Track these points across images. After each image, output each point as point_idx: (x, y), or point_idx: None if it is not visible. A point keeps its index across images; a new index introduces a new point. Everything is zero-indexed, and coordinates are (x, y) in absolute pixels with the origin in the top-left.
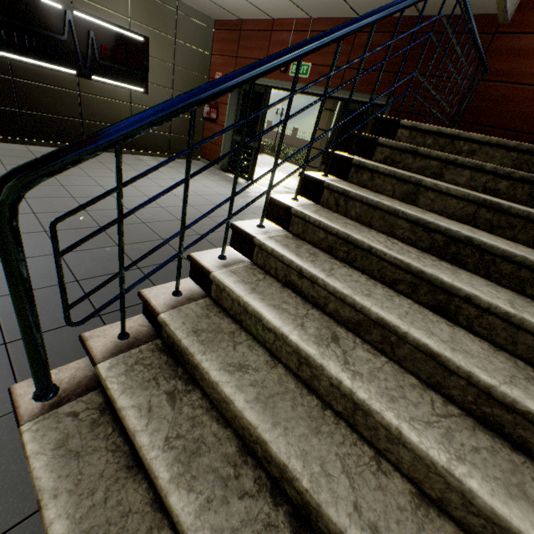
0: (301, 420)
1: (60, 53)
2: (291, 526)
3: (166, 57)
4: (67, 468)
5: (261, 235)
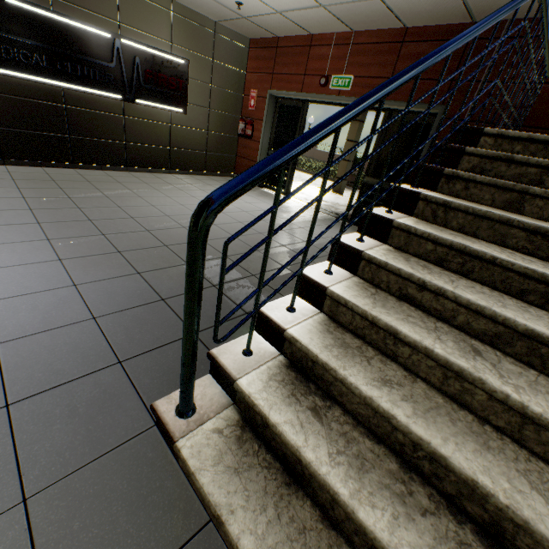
0: (466, 435)
1: (108, 80)
2: (483, 544)
3: (204, 77)
4: (232, 484)
5: (367, 249)
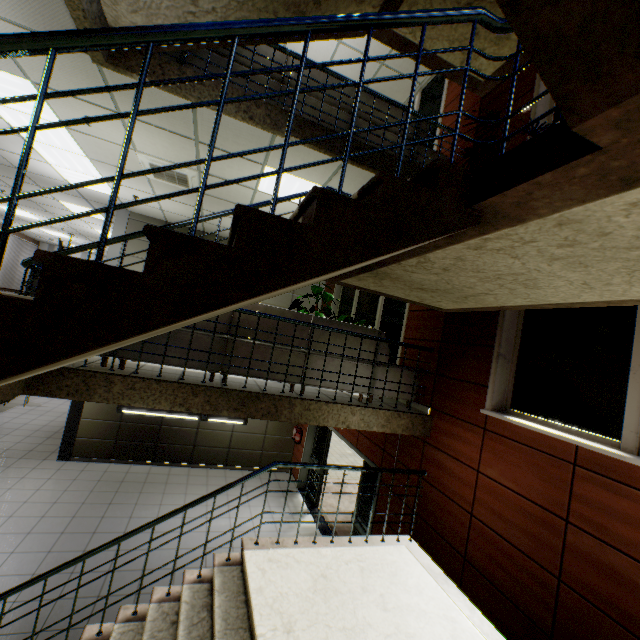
0: None
1: None
2: None
3: None
4: None
5: None
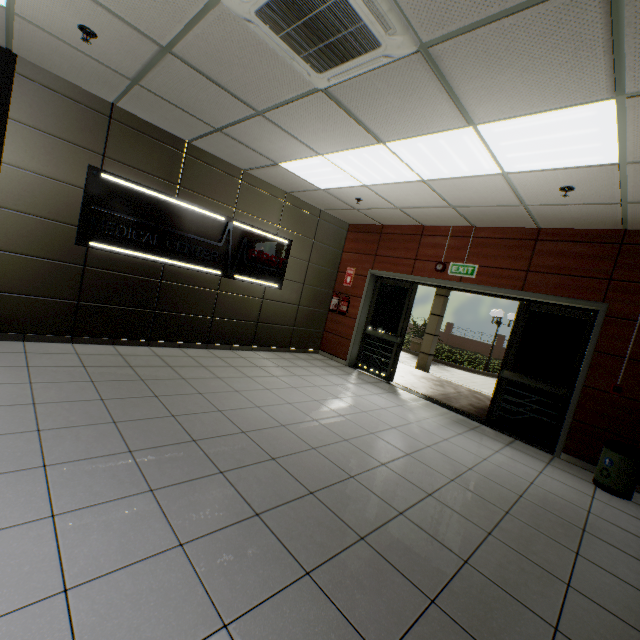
0: None
1: (212, 257)
2: None
3: (303, 255)
4: None
5: None
